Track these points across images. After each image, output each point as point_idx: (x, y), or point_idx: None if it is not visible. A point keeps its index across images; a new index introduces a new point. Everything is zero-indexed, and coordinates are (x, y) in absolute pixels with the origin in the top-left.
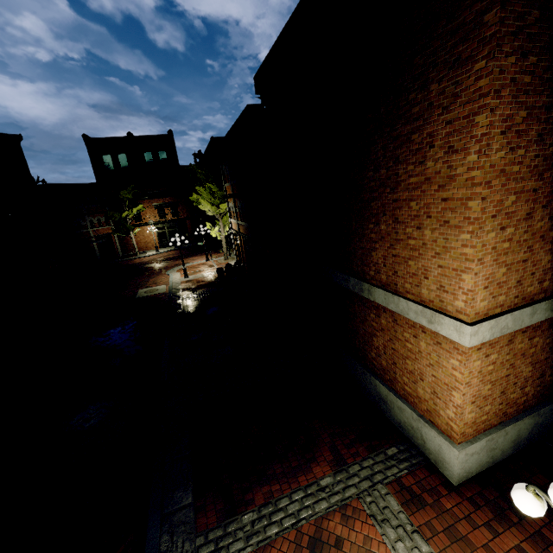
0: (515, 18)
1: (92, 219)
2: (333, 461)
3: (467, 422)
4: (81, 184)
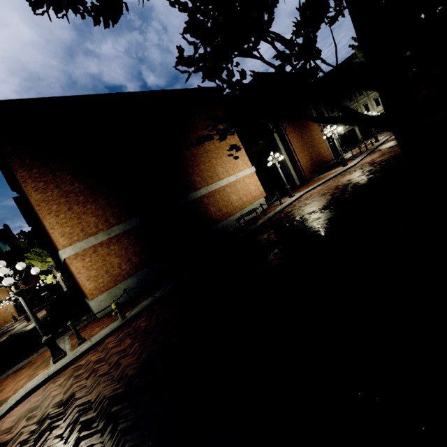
0: (19, 164)
1: None
2: None
3: (91, 288)
4: None
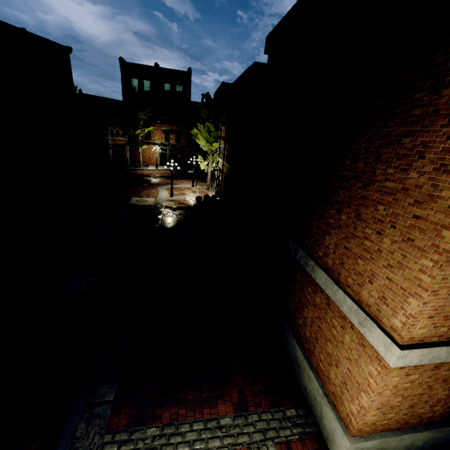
0: None
1: (113, 129)
2: (237, 404)
3: (367, 422)
4: (110, 99)
